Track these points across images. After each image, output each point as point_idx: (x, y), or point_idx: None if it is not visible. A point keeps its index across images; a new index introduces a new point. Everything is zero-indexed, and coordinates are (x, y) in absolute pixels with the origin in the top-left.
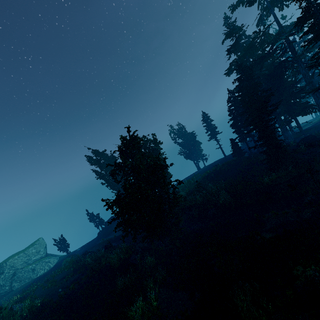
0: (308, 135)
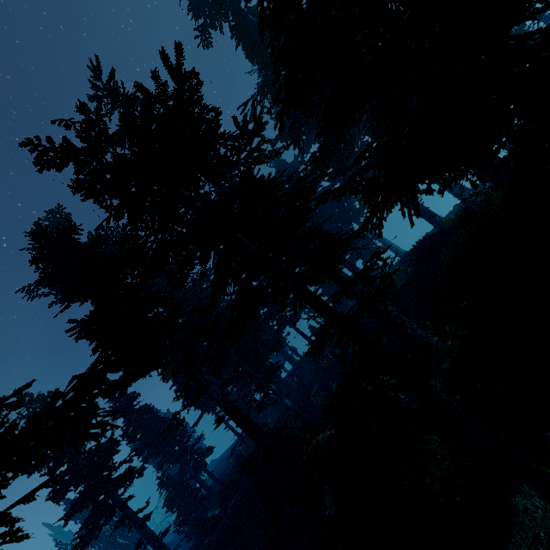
0: (236, 462)
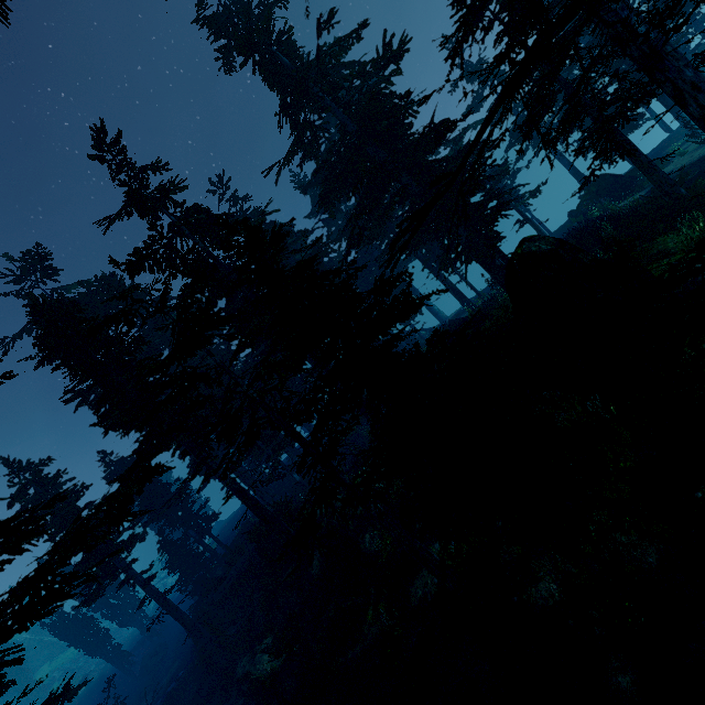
0: (243, 529)
